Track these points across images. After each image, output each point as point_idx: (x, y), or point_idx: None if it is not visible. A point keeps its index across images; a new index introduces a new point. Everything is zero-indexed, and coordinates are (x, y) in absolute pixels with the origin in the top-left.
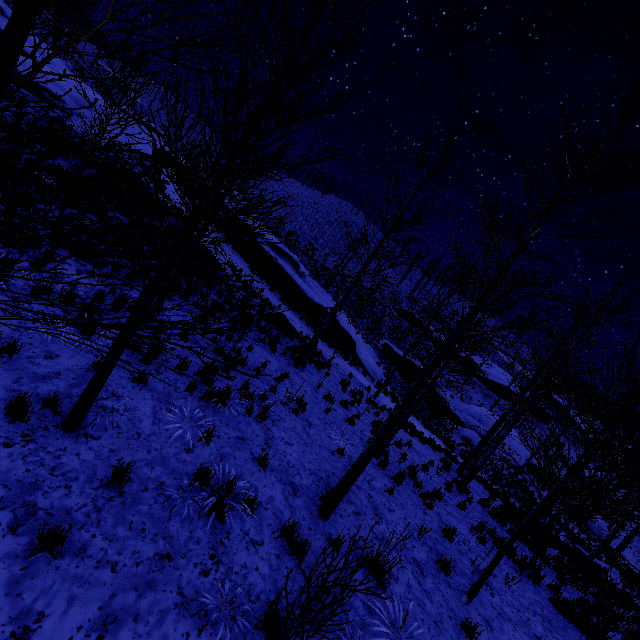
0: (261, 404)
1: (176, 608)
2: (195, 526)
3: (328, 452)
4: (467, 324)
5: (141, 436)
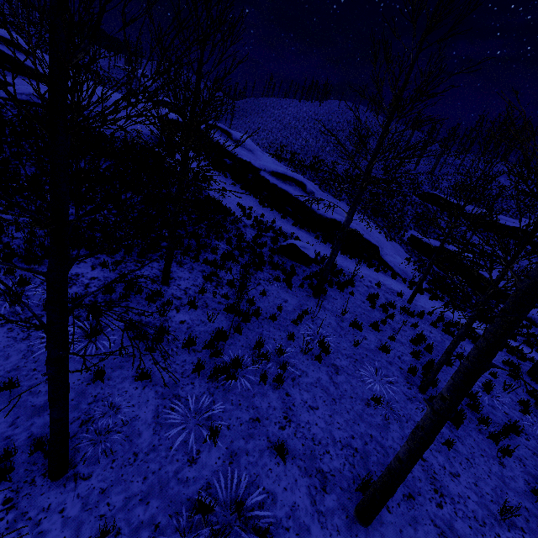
0: (279, 360)
1: None
2: None
3: (362, 403)
4: None
5: (138, 457)
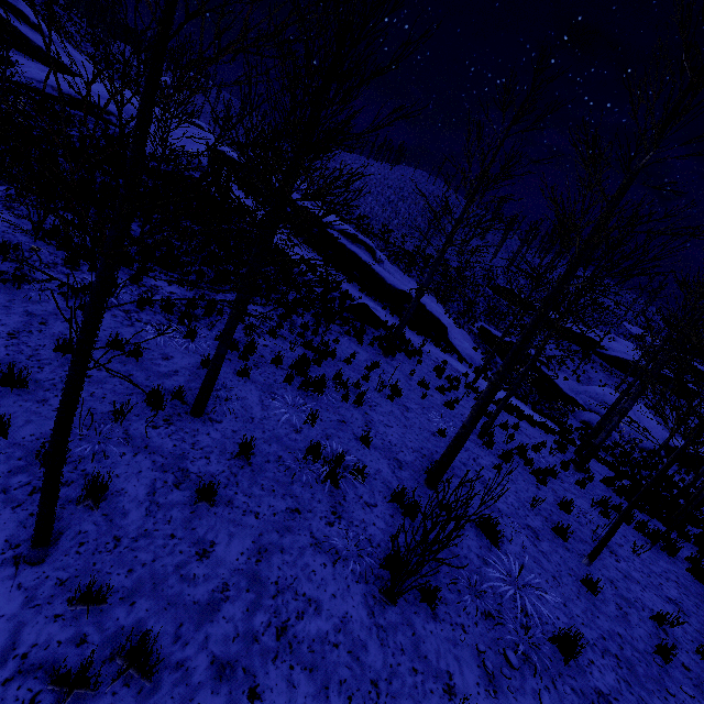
0: (356, 392)
1: (312, 546)
2: (315, 490)
3: (429, 433)
4: (569, 277)
5: (255, 420)
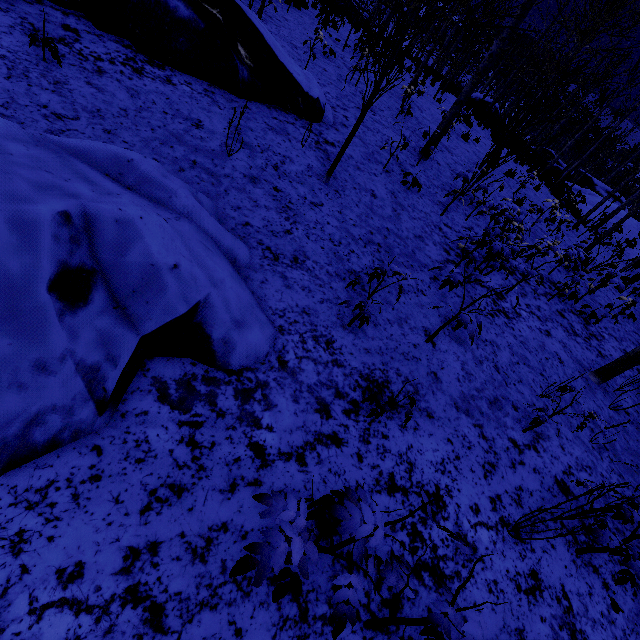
0: None
1: None
2: None
3: None
4: None
5: None
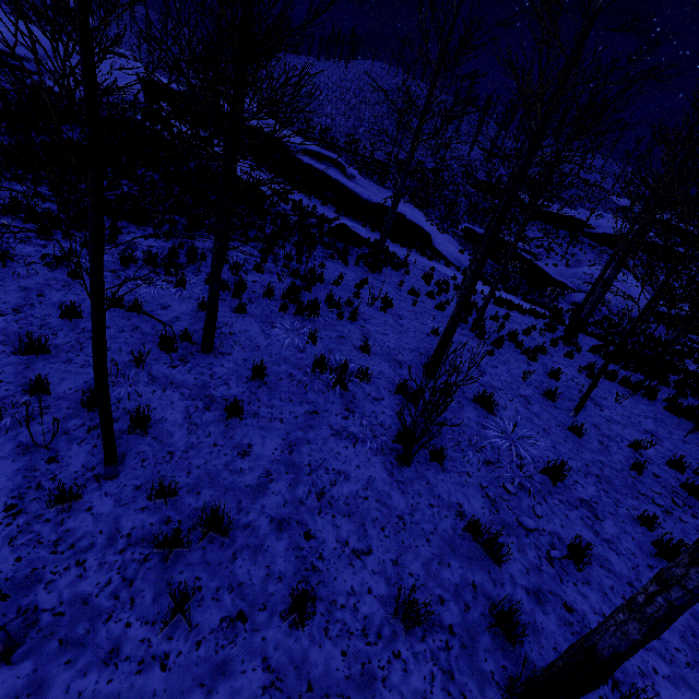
0: (349, 310)
1: (333, 436)
2: (327, 395)
3: (423, 335)
4: (535, 149)
5: (261, 348)
